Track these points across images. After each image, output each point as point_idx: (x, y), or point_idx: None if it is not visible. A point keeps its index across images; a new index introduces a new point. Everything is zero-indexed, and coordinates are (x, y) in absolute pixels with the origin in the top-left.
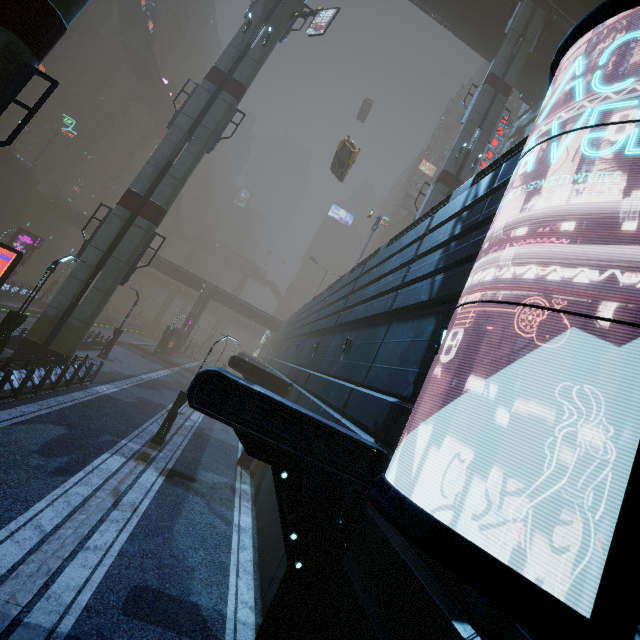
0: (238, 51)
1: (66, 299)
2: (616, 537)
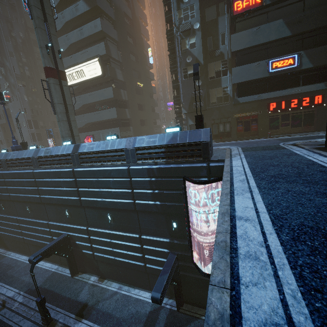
0: None
1: None
2: None
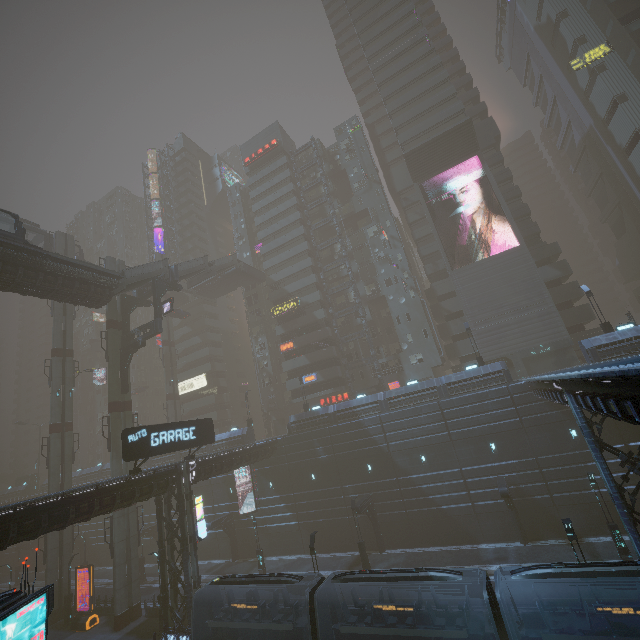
0: (60, 408)
1: (56, 581)
2: (255, 505)
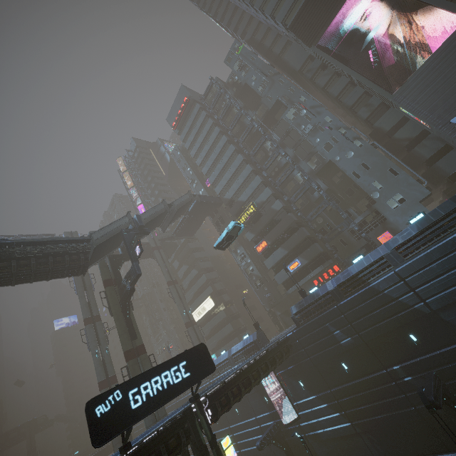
0: (102, 366)
1: None
2: (295, 411)
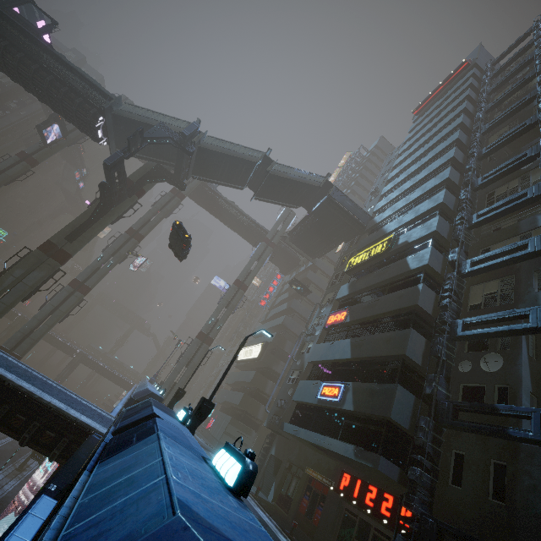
0: (92, 270)
1: None
2: None
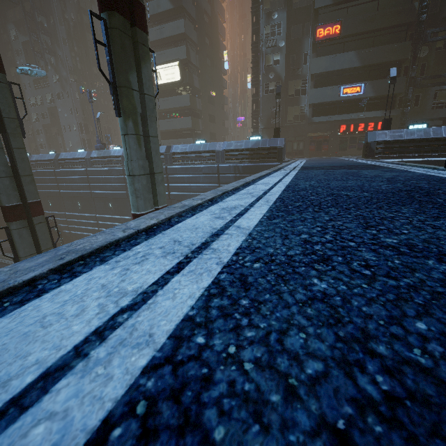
0: None
1: None
2: None
